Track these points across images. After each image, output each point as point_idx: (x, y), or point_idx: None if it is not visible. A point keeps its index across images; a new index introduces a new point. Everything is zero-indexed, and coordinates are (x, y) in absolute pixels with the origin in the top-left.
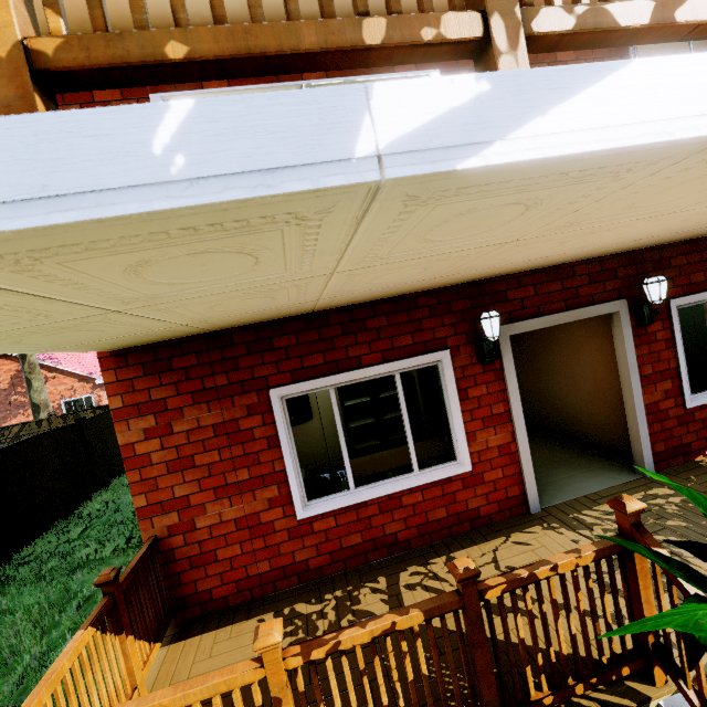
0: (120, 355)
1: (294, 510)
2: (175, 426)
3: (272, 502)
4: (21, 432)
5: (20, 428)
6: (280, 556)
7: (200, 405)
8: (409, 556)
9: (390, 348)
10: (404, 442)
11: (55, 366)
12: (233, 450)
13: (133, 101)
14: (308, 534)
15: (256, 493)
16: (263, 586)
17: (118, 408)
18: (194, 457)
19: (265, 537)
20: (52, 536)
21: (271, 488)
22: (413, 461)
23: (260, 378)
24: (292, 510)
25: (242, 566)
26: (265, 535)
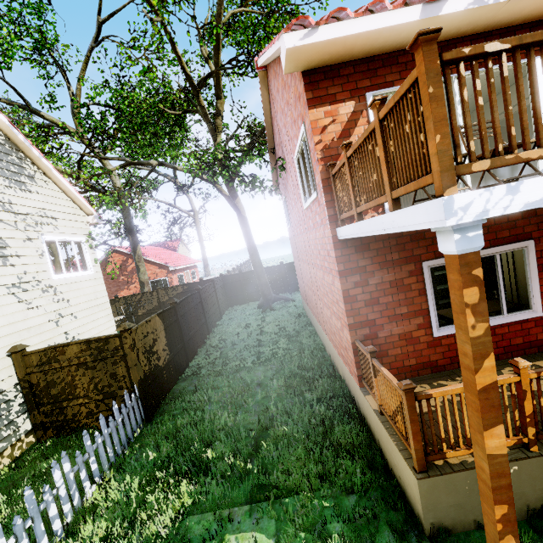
0: (344, 241)
1: (431, 332)
2: (369, 281)
3: (419, 326)
4: (142, 298)
5: (141, 295)
6: (421, 356)
7: (383, 270)
8: (500, 363)
9: (494, 238)
10: (446, 306)
11: (145, 258)
12: (399, 295)
13: (356, 97)
14: (438, 346)
15: (411, 320)
16: (411, 372)
17: (342, 270)
18: (379, 299)
19: (414, 345)
20: (203, 355)
21: (419, 318)
22: (504, 308)
23: (416, 255)
24: (430, 332)
25: (401, 360)
26: (414, 344)
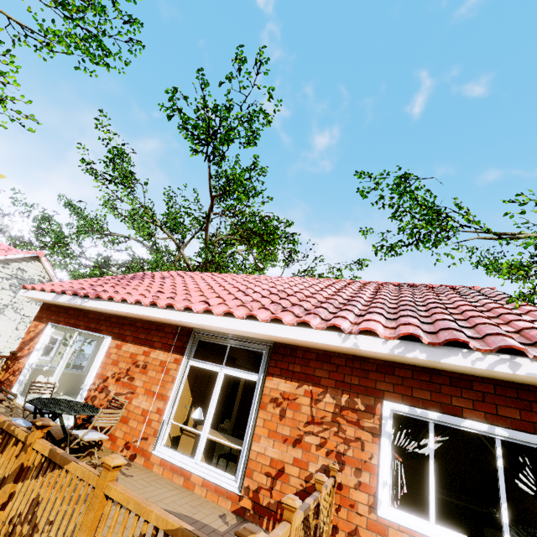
0: None
1: None
2: None
3: None
4: None
5: None
6: None
7: None
8: None
9: None
10: None
11: None
12: None
13: (47, 323)
14: None
15: None
16: None
17: None
18: None
19: None
20: None
21: None
22: None
23: None
24: None
25: None
26: None
